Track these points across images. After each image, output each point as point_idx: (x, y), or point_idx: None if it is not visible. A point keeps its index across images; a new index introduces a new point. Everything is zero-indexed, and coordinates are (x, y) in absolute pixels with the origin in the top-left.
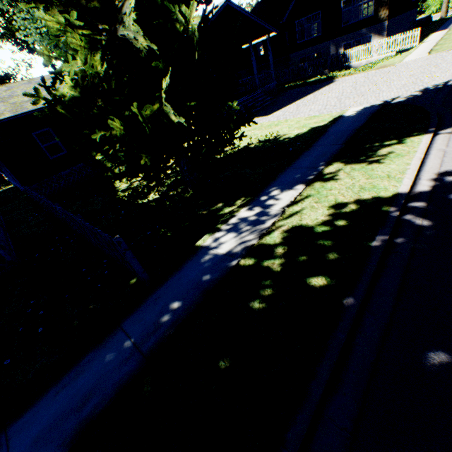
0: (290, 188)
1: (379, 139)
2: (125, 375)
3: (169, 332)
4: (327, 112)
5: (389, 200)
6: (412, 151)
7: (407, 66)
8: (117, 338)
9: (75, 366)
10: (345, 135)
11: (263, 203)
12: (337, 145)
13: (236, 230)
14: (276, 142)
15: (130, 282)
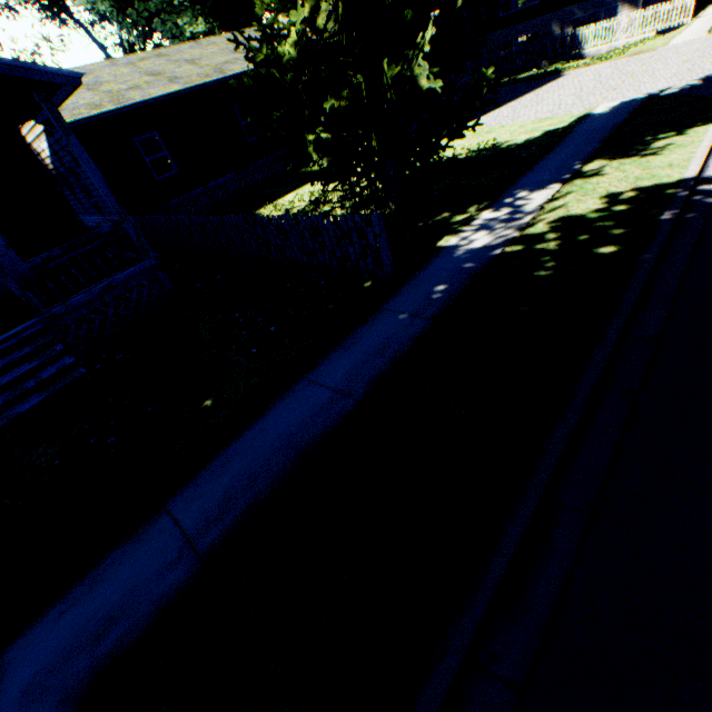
0: (542, 189)
1: (650, 134)
2: (416, 332)
3: (447, 303)
4: (564, 113)
5: (674, 185)
6: (696, 141)
7: (677, 50)
8: (386, 316)
9: (349, 337)
10: (600, 134)
11: (509, 205)
12: (593, 145)
13: (486, 229)
14: (497, 150)
15: (364, 286)
